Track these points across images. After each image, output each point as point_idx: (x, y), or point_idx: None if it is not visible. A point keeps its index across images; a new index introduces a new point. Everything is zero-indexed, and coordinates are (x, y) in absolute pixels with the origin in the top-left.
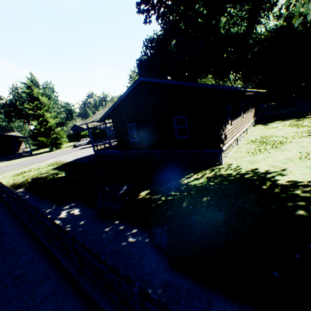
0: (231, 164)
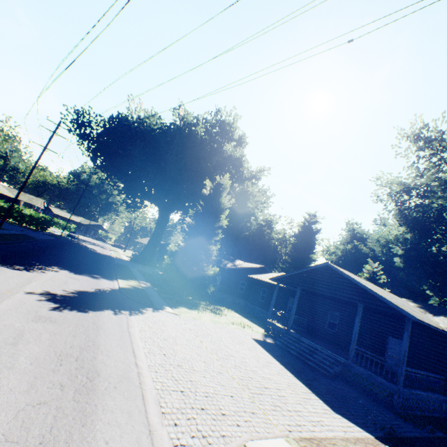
0: None
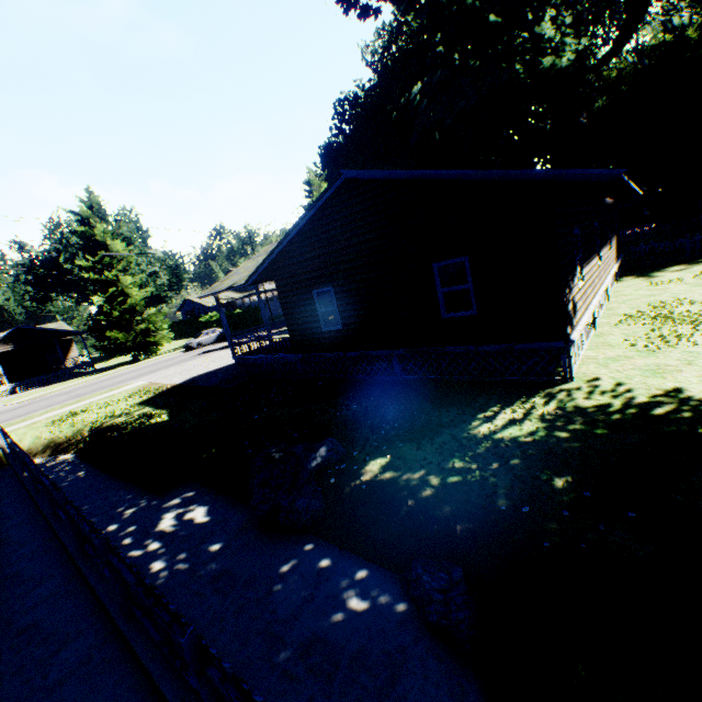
0: (597, 377)
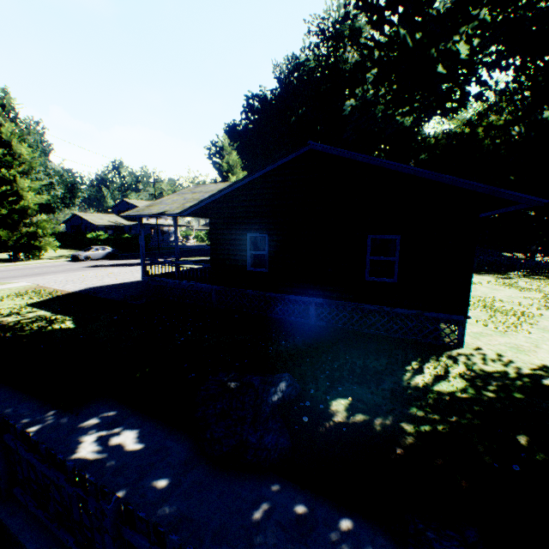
0: (478, 347)
